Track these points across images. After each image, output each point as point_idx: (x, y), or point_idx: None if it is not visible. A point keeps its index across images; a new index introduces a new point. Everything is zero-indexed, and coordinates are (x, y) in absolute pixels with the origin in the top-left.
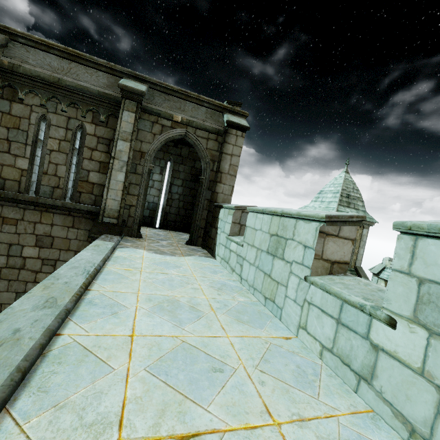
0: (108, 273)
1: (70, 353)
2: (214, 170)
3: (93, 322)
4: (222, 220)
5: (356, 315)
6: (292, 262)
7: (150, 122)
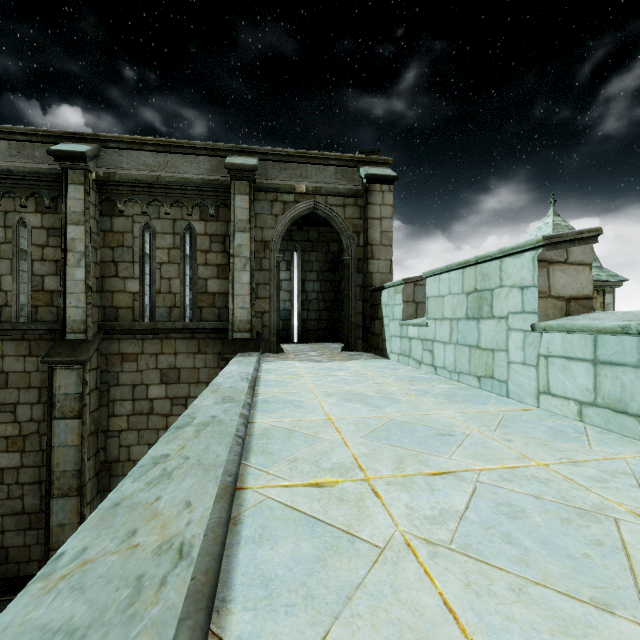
0: (268, 381)
1: (274, 432)
2: (361, 244)
3: (280, 413)
4: (387, 304)
5: (619, 343)
6: (507, 316)
7: (268, 202)
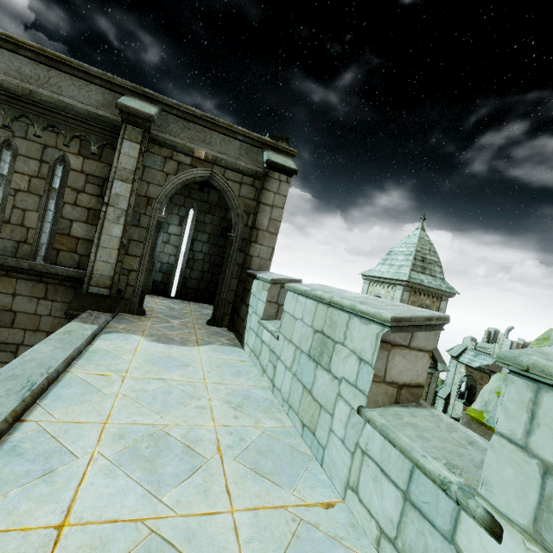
0: (69, 384)
1: None
2: (249, 225)
3: None
4: (255, 295)
5: (434, 496)
6: (341, 380)
7: (161, 157)
